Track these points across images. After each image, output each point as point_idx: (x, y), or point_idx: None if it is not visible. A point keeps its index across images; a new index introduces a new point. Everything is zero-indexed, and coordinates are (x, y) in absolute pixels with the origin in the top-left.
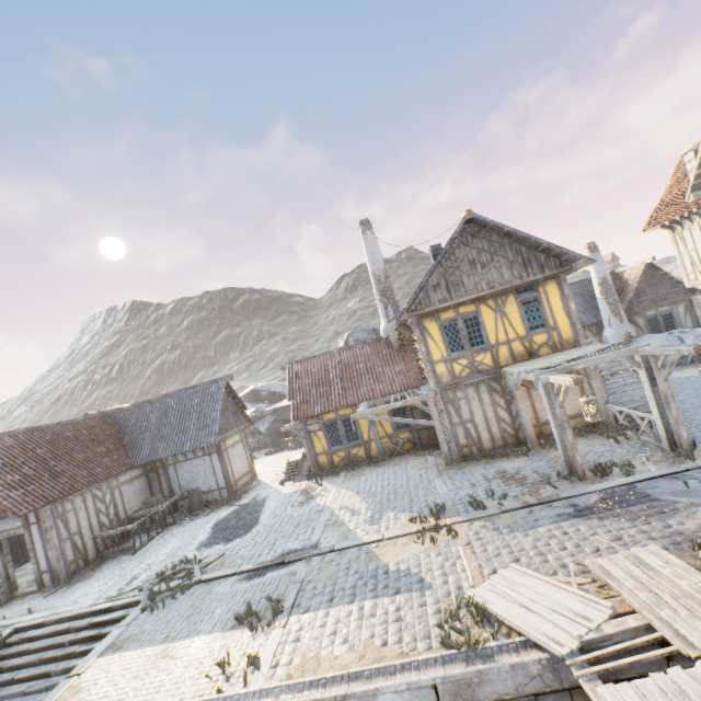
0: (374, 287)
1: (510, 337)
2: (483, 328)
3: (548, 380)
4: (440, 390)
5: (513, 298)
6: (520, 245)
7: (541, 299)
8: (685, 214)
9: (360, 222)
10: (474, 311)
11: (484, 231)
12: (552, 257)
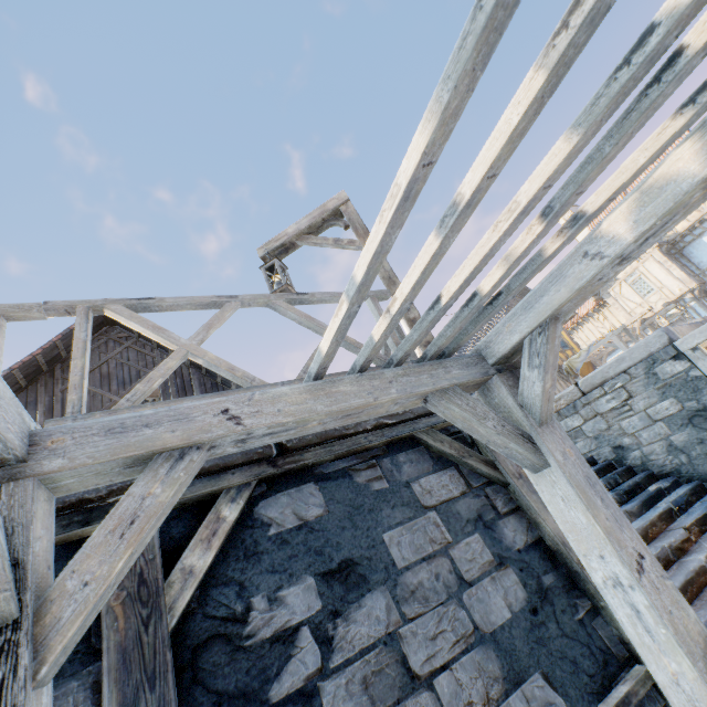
0: (420, 350)
1: None
2: None
3: (623, 327)
4: None
5: None
6: None
7: None
8: (579, 320)
9: None
10: None
11: (518, 295)
12: None
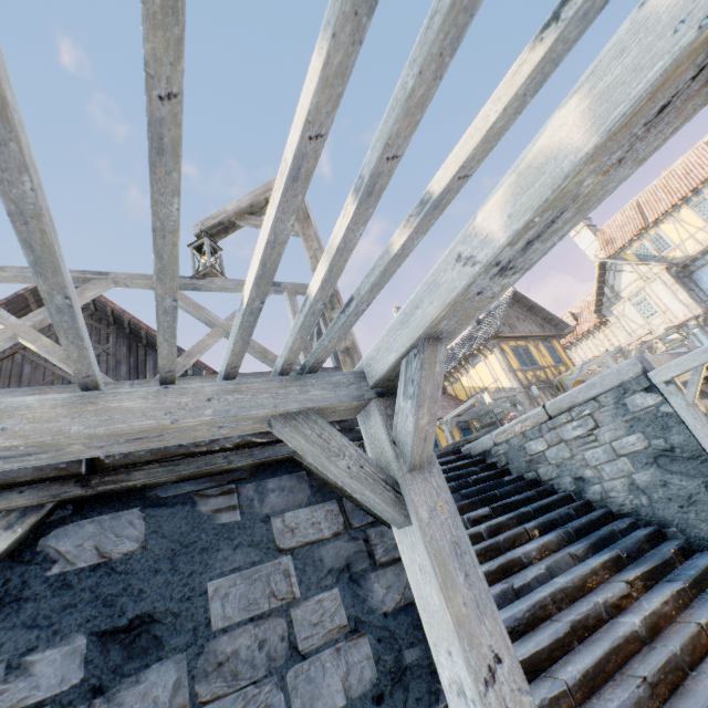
0: None
1: (548, 365)
2: (533, 355)
3: (619, 348)
4: (525, 389)
5: (541, 343)
6: (536, 317)
7: (554, 347)
8: (579, 336)
9: (396, 308)
10: (525, 345)
11: (517, 304)
12: (552, 327)
